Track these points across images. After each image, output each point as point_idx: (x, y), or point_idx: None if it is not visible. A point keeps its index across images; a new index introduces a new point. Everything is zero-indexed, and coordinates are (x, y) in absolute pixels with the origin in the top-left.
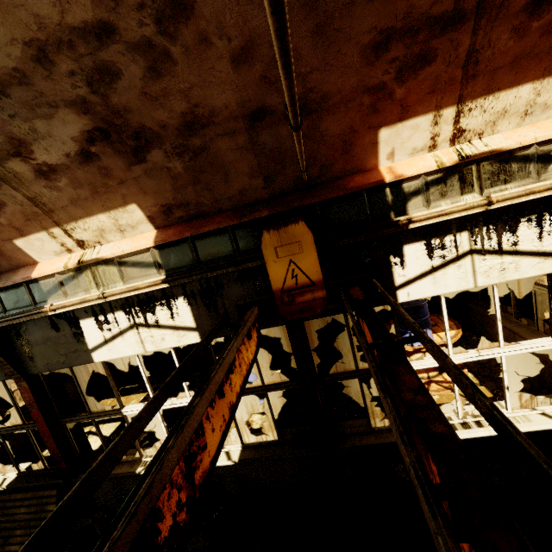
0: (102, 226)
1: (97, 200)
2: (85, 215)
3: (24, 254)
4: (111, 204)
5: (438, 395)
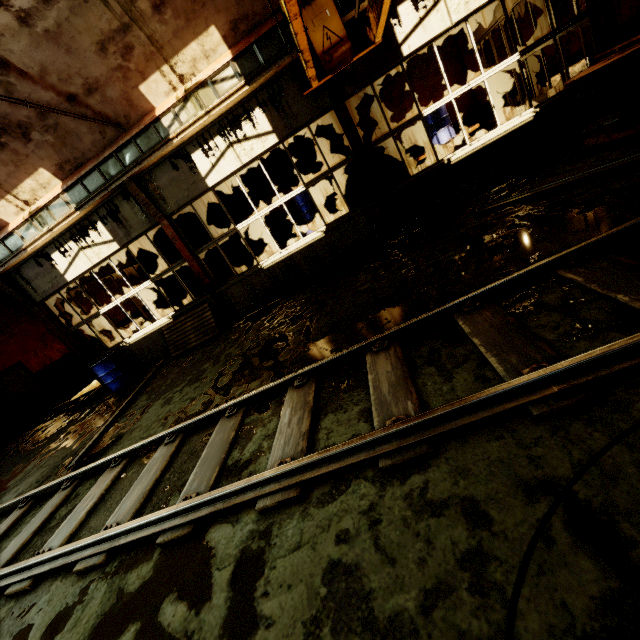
0: (194, 56)
1: (189, 28)
2: (183, 46)
3: (146, 101)
4: (199, 30)
5: None
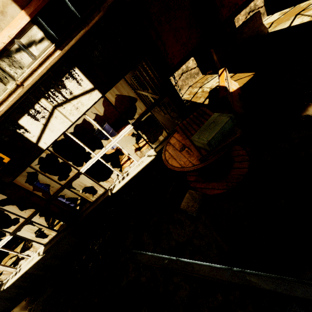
0: None
1: None
2: None
3: None
4: None
5: None
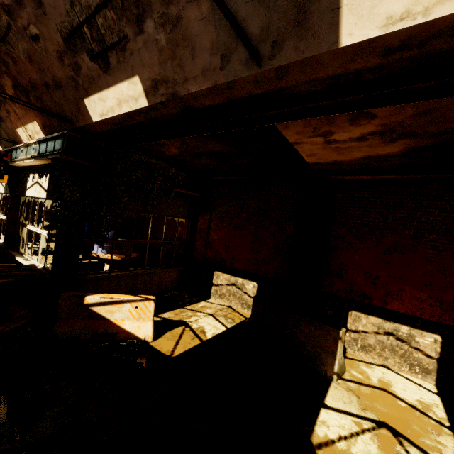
0: None
1: None
2: None
3: None
4: None
5: None
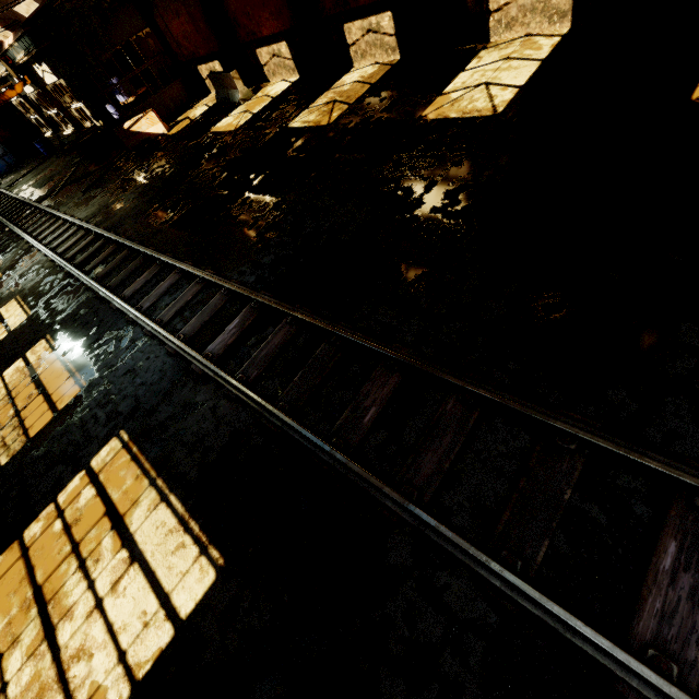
0: None
1: None
2: None
3: None
4: None
5: None
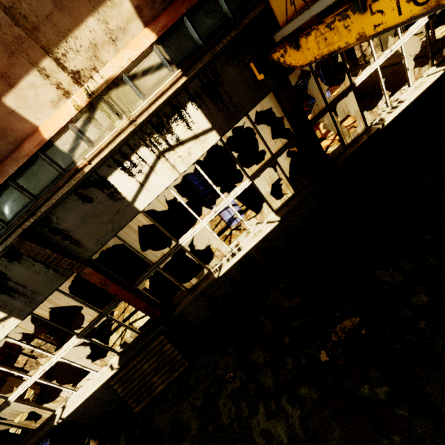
0: (93, 39)
1: None
2: (74, 24)
3: (19, 120)
4: None
5: (348, 135)
